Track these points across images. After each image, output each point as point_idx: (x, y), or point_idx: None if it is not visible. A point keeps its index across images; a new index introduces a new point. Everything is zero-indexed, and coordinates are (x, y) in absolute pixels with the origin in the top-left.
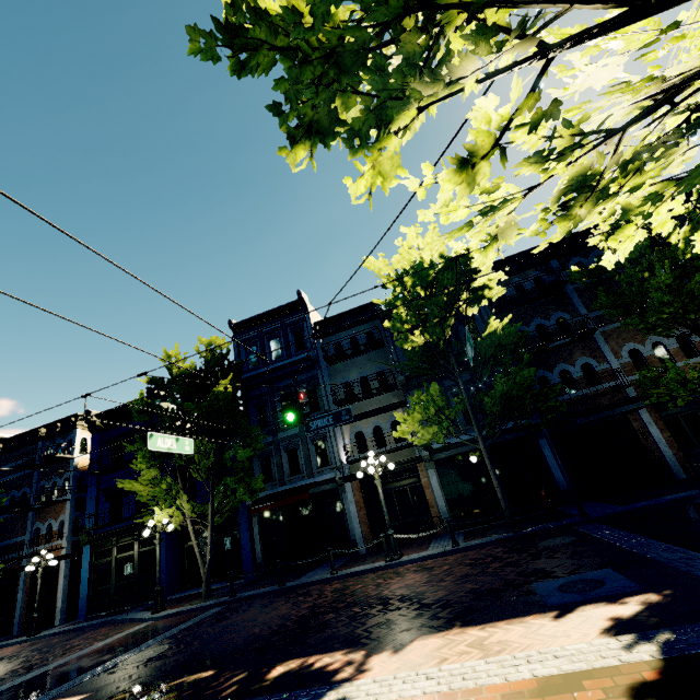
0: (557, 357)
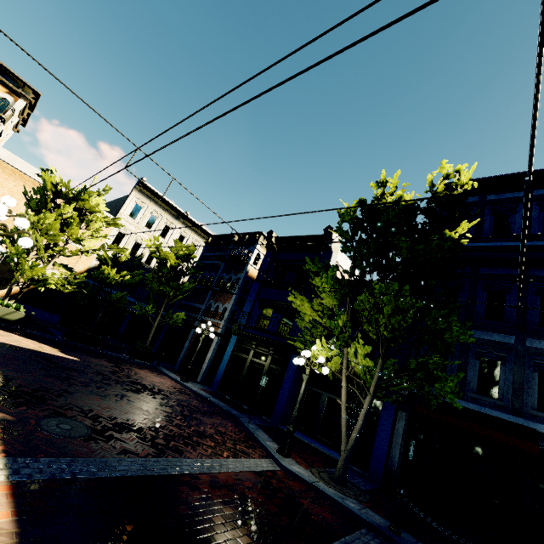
0: None
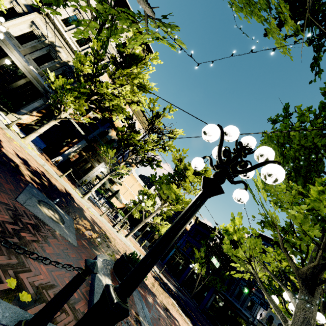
0: None
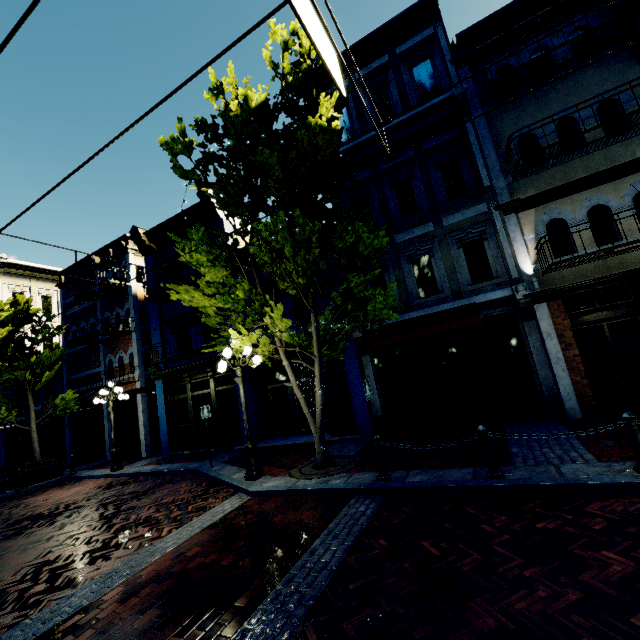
0: None
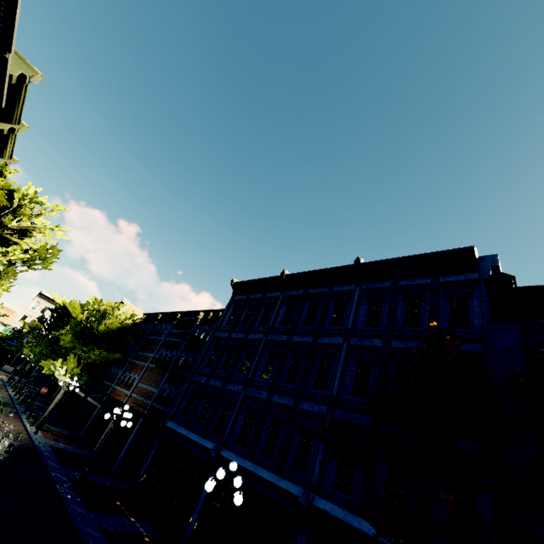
0: (120, 364)
